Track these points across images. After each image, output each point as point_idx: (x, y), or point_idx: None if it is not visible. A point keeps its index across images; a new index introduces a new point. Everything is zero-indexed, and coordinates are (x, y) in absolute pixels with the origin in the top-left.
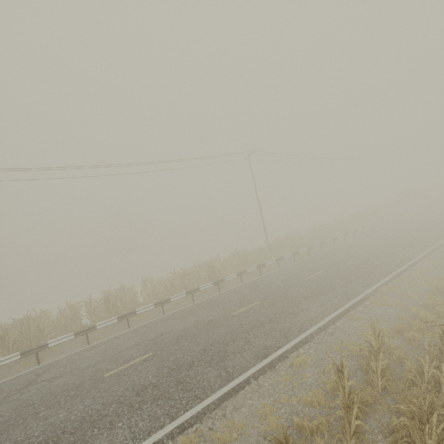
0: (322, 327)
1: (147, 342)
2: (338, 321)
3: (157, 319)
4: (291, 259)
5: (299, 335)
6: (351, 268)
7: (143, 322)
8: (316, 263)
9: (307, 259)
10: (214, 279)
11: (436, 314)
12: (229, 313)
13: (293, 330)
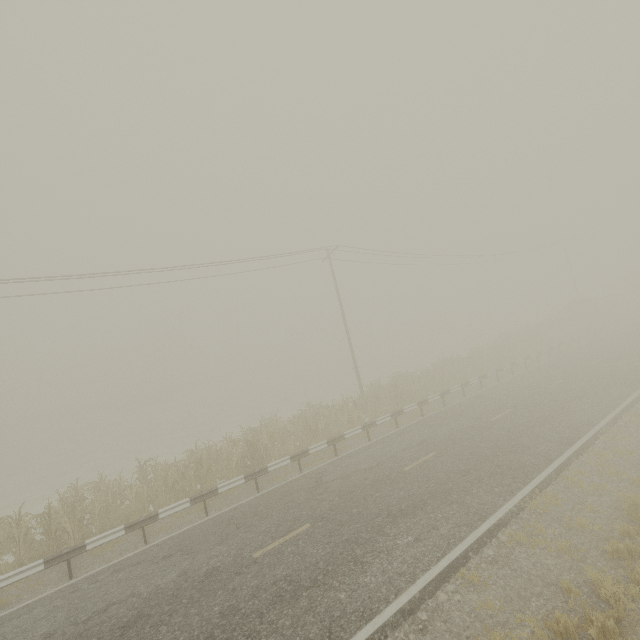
0: (408, 605)
1: (70, 629)
2: (442, 588)
3: (125, 558)
4: (393, 422)
5: (357, 630)
6: (484, 447)
7: (102, 564)
8: (428, 433)
9: (417, 422)
10: (257, 463)
11: (637, 582)
12: (249, 554)
13: (348, 614)
